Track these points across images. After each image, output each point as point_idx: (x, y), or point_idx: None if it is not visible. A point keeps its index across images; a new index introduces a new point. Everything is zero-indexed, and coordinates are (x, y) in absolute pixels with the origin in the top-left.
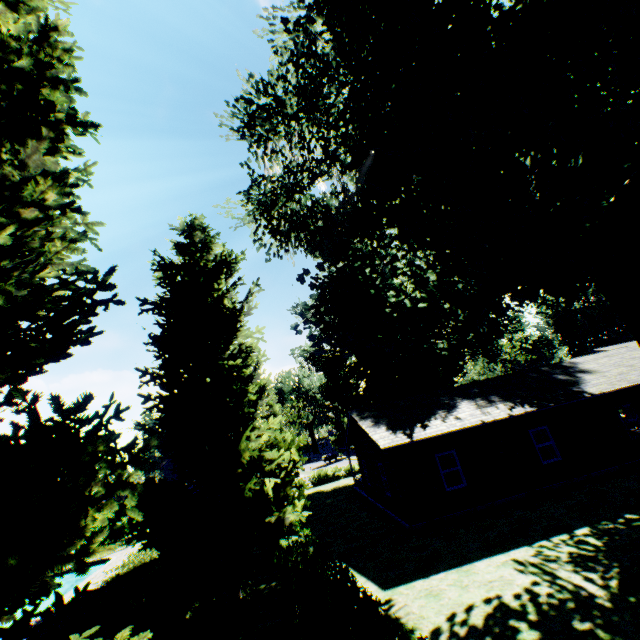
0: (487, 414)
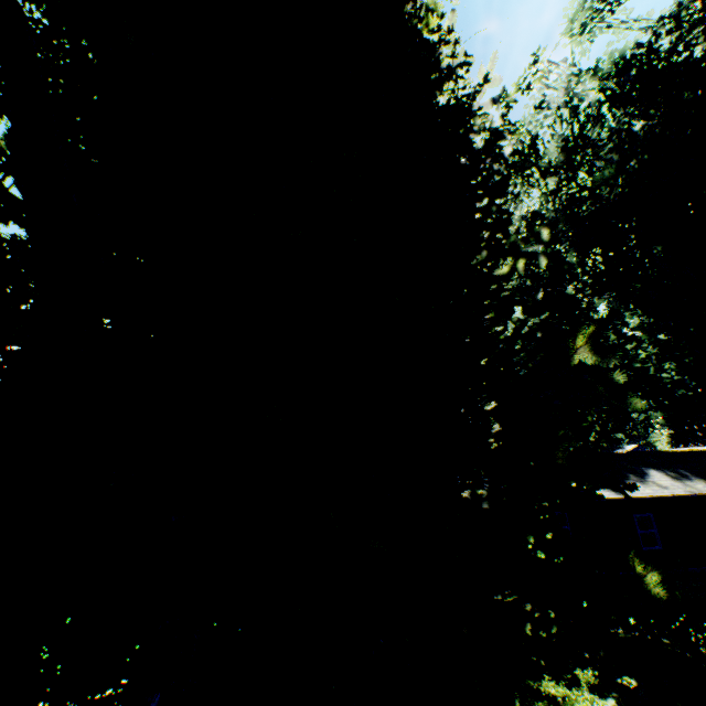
0: (690, 486)
